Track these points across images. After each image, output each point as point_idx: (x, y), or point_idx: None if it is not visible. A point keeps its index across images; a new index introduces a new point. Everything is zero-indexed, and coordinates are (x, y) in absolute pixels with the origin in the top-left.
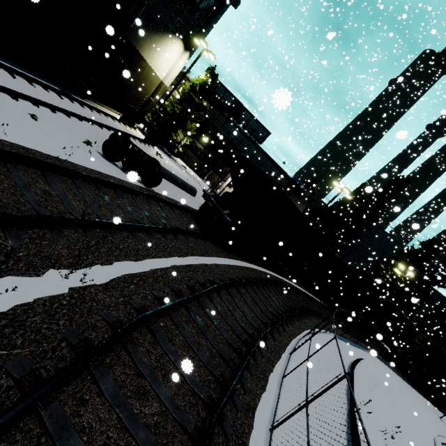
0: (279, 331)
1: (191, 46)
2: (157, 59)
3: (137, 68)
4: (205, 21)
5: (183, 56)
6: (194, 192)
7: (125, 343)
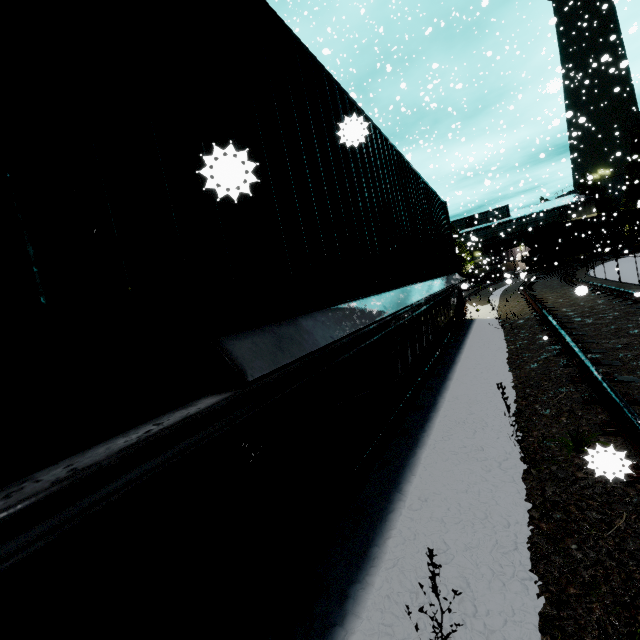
0: (607, 259)
1: None
2: None
3: None
4: None
5: None
6: (513, 272)
7: (544, 273)
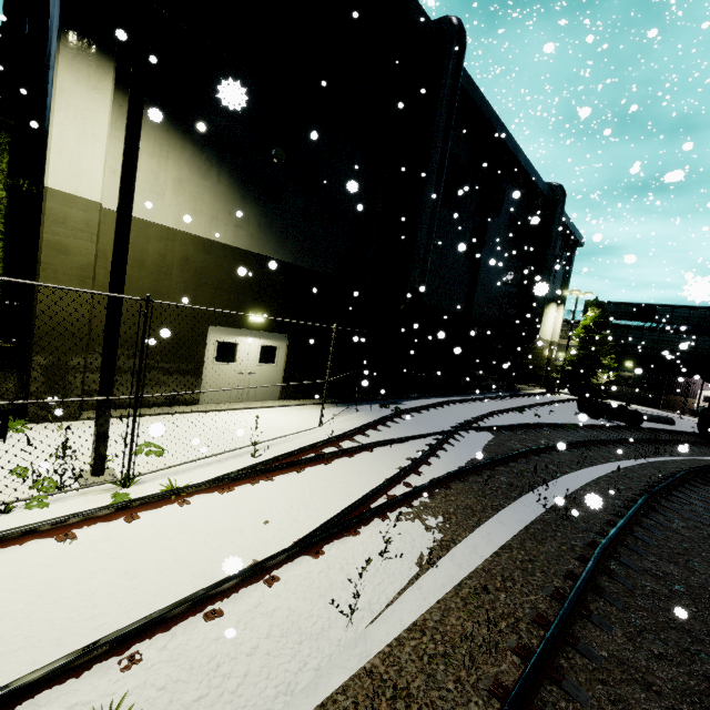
0: None
1: (562, 299)
2: (543, 329)
3: (535, 346)
4: (563, 275)
5: (558, 310)
6: (671, 421)
7: None
